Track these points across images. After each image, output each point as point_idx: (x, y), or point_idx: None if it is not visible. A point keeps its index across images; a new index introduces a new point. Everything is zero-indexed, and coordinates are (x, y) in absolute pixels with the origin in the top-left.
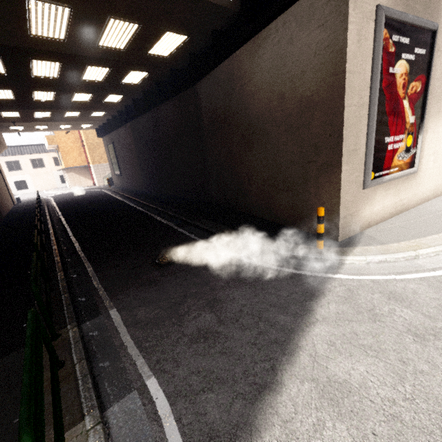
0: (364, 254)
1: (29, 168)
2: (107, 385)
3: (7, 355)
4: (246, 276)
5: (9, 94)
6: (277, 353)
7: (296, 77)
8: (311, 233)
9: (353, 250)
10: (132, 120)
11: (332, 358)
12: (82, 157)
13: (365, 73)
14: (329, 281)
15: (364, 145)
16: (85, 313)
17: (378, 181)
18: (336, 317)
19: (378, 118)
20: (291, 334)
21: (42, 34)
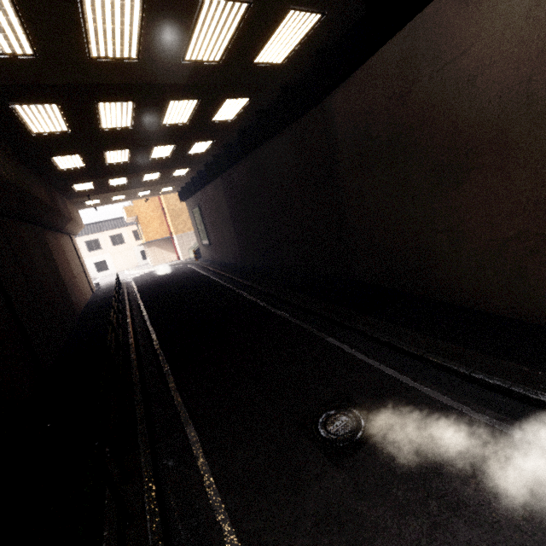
0: None
1: (109, 246)
2: None
3: None
4: None
5: (77, 161)
6: None
7: None
8: None
9: None
10: (223, 173)
11: None
12: (164, 228)
13: None
14: None
15: None
16: None
17: None
18: None
19: None
20: None
21: (106, 53)
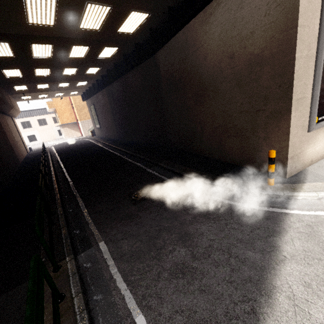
0: (314, 190)
1: (36, 125)
2: (101, 320)
3: (19, 284)
4: (209, 211)
5: (18, 73)
6: (254, 293)
7: (246, 37)
8: (259, 171)
9: (303, 186)
10: (107, 86)
11: (312, 302)
12: (72, 116)
13: (314, 27)
14: (287, 216)
15: (310, 93)
16: (79, 245)
17: (321, 125)
18: (304, 255)
19: (323, 68)
20: (264, 272)
21: (37, 22)
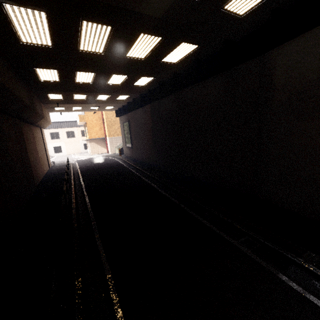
0: None
1: (64, 137)
2: None
3: None
4: None
5: (55, 75)
6: None
7: None
8: None
9: None
10: (152, 102)
11: None
12: (101, 131)
13: None
14: None
15: None
16: None
17: None
18: None
19: None
20: None
21: None
